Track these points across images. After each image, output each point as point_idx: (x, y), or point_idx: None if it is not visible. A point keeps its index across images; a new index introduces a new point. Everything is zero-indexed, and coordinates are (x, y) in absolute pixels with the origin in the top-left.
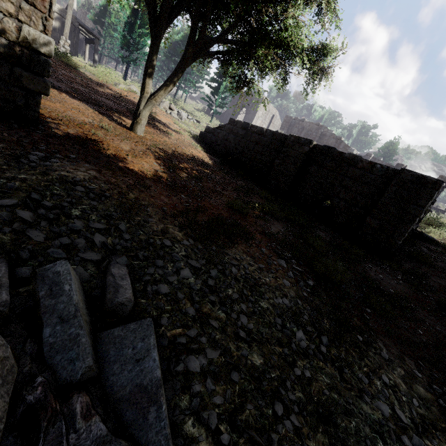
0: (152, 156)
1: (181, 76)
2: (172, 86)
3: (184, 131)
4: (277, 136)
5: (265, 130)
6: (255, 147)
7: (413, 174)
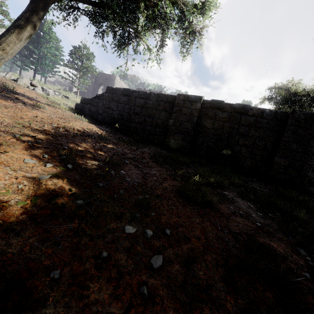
0: (19, 144)
1: (44, 15)
2: (31, 28)
3: (57, 104)
4: (162, 98)
5: (148, 94)
6: (142, 111)
7: (304, 113)
